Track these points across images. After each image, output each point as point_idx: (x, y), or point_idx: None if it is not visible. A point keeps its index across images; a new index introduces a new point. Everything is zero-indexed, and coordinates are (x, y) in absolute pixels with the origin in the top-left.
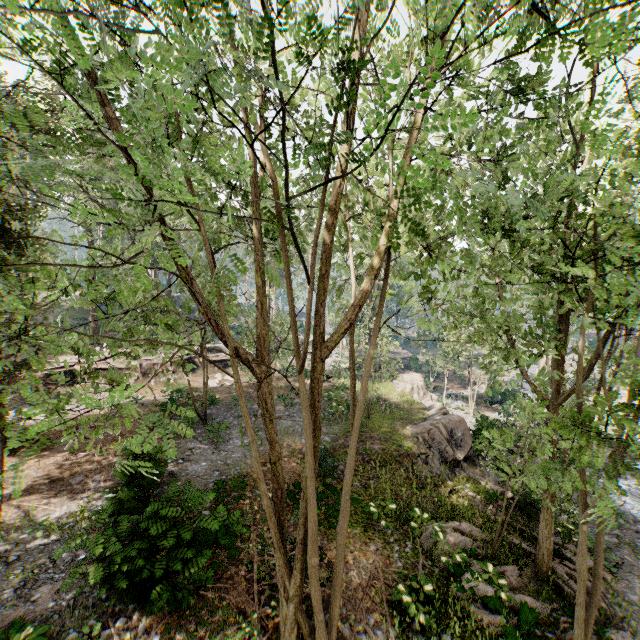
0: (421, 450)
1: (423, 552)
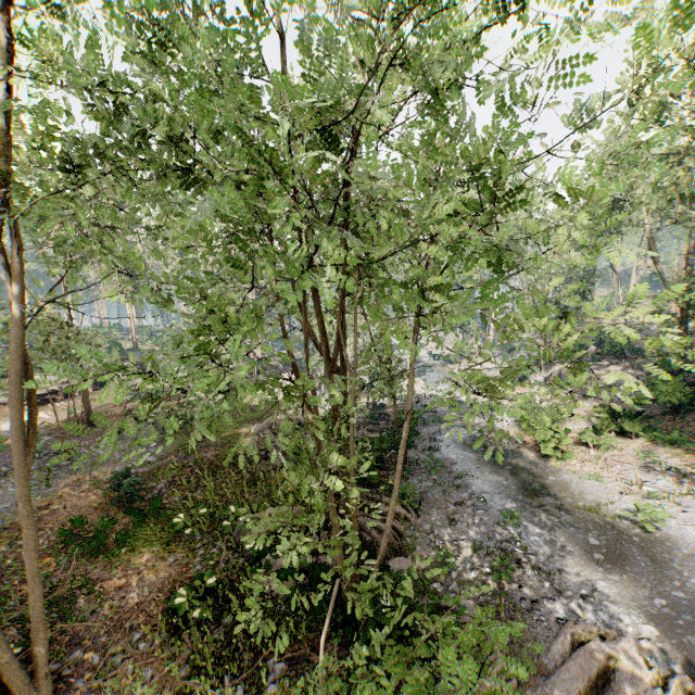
0: (261, 447)
1: (233, 547)
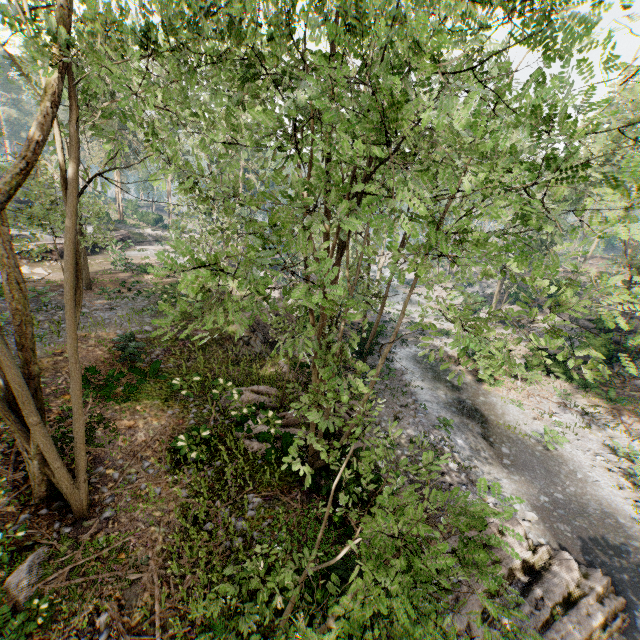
0: (245, 334)
1: (220, 411)
